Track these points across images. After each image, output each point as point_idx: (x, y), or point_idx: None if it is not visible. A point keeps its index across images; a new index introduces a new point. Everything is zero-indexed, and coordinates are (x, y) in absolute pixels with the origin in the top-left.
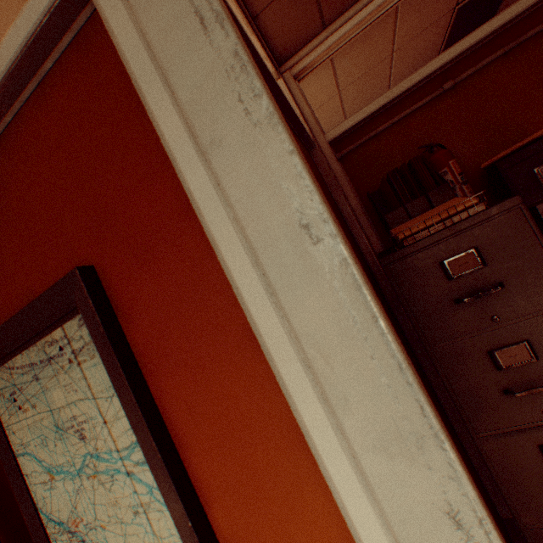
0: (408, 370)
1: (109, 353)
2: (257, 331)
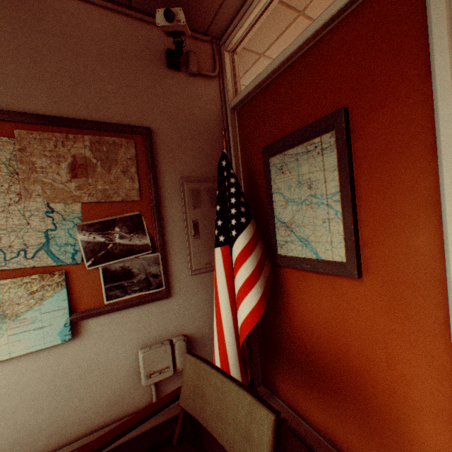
0: None
1: (342, 150)
2: (437, 139)
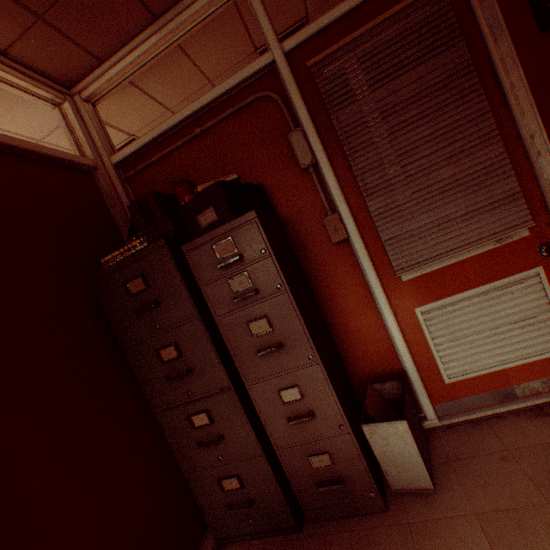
0: None
1: None
2: None
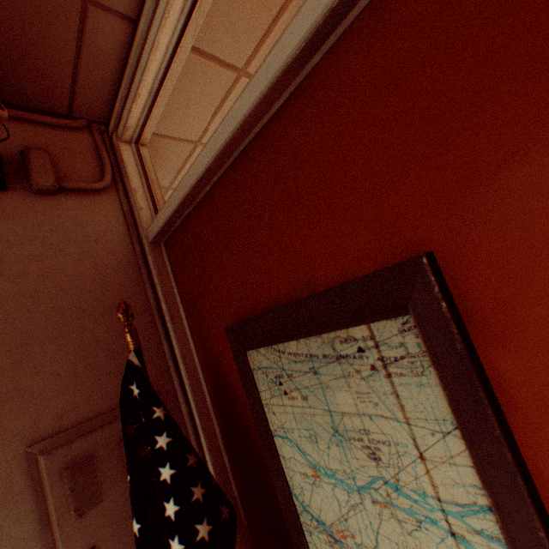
0: None
1: (464, 381)
2: None
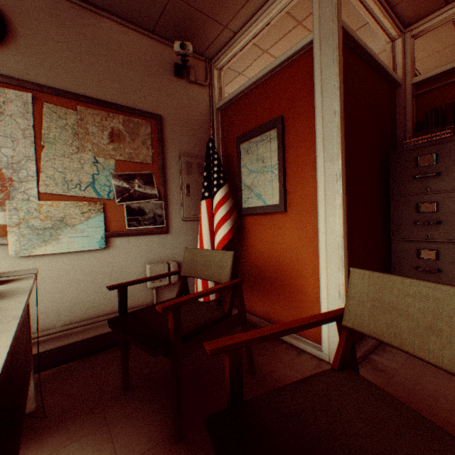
0: (340, 145)
1: (280, 139)
2: (316, 135)
